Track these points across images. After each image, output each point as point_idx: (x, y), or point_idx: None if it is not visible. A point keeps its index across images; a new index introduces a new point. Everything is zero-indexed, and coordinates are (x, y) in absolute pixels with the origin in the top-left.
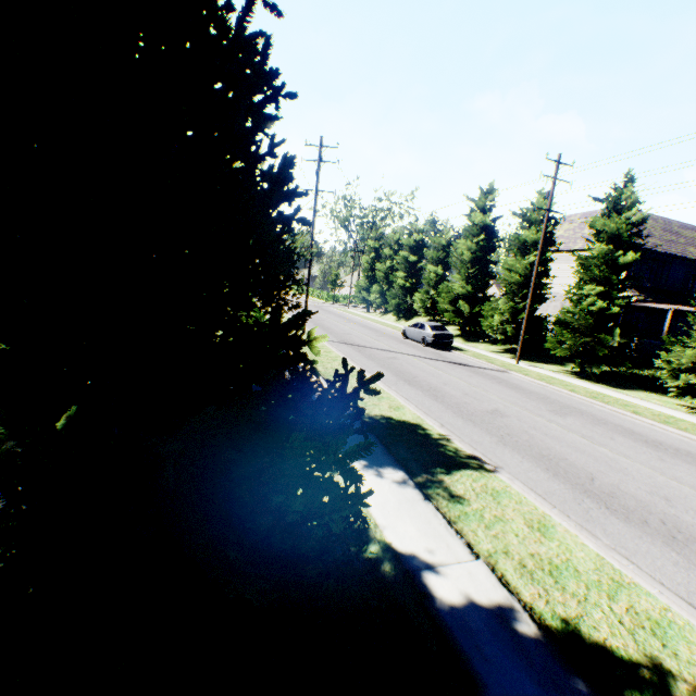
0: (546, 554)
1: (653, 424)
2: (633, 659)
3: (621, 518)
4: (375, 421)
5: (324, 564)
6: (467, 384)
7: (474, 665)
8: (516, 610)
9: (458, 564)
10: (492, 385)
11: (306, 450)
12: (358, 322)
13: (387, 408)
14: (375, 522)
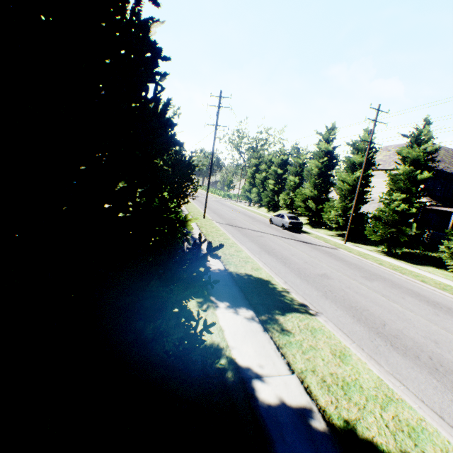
0: (341, 374)
1: (434, 290)
2: (391, 452)
3: (400, 353)
4: (240, 277)
5: (164, 370)
6: (307, 256)
7: (277, 446)
8: (313, 411)
9: (278, 377)
10: (325, 257)
11: (159, 293)
12: (241, 212)
13: (250, 269)
14: (227, 344)
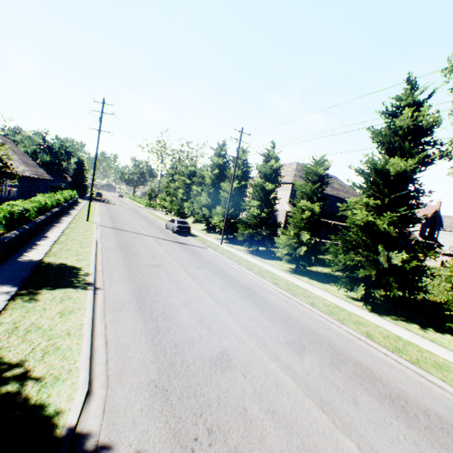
0: (45, 323)
1: (251, 274)
2: (9, 361)
3: (140, 310)
4: (49, 265)
5: None
6: (164, 252)
7: None
8: None
9: None
10: (182, 253)
11: None
12: (149, 219)
13: (74, 259)
14: None
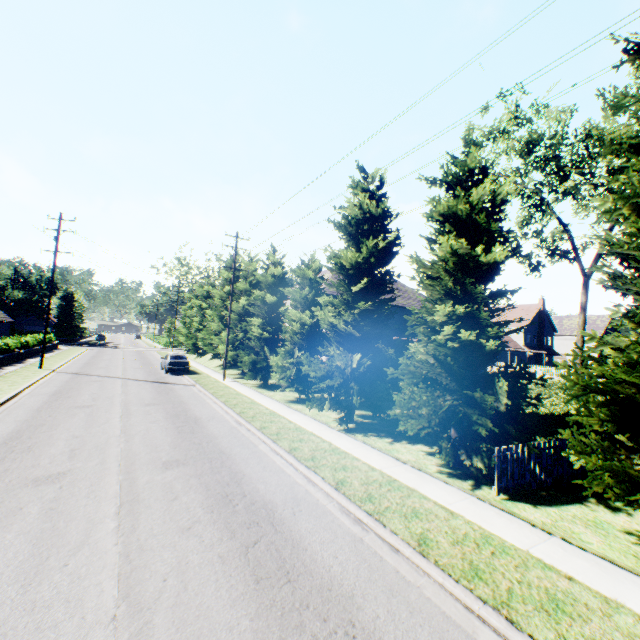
0: None
1: (222, 406)
2: None
3: (0, 446)
4: None
5: None
6: (120, 393)
7: None
8: None
9: None
10: (146, 393)
11: None
12: (150, 360)
13: None
14: None
